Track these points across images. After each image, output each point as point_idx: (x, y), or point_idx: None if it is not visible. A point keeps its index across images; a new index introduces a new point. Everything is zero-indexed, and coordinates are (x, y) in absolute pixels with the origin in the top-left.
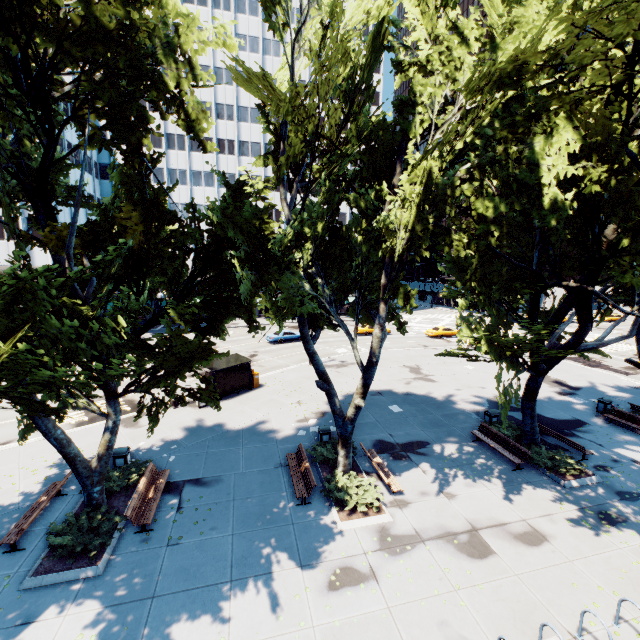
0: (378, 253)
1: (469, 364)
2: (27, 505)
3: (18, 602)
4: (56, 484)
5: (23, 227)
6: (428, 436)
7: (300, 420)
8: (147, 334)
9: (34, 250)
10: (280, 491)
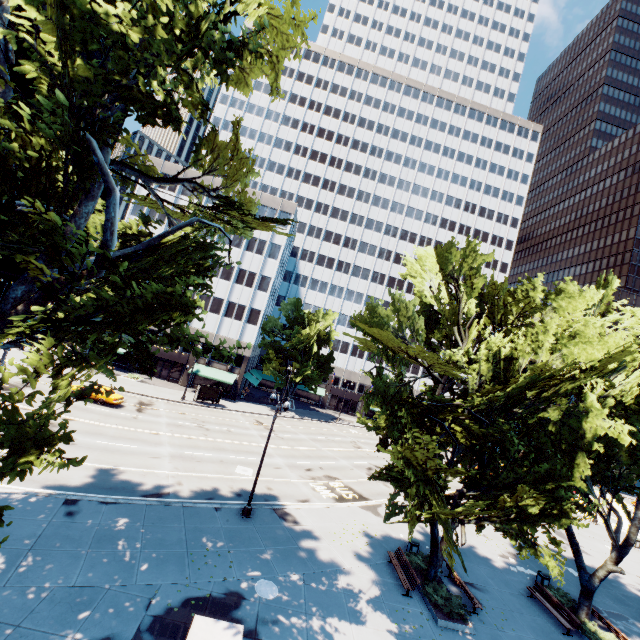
0: (639, 469)
1: (609, 545)
2: (378, 562)
3: (445, 633)
4: (391, 553)
5: (247, 313)
6: (623, 611)
7: (501, 555)
8: (292, 413)
9: (246, 330)
10: (540, 617)
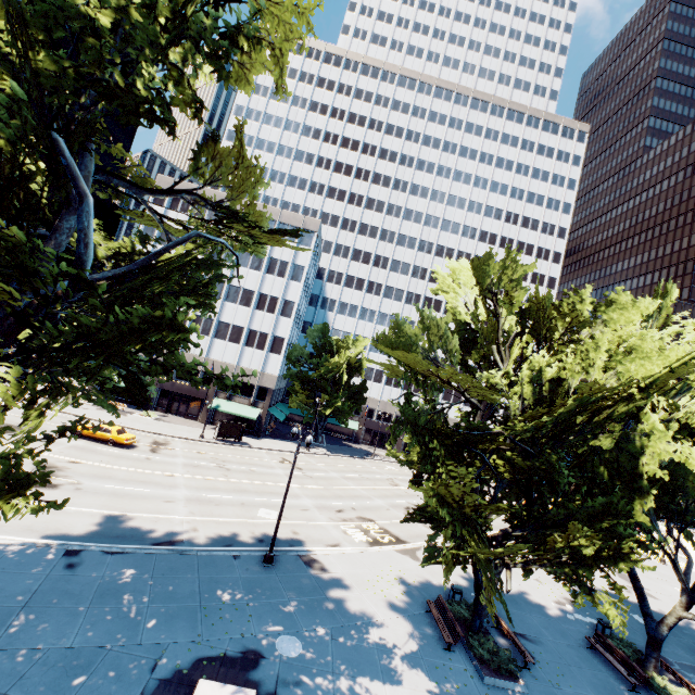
0: None
1: (679, 587)
2: (417, 613)
3: (492, 692)
4: (430, 602)
5: (269, 342)
6: None
7: (556, 601)
8: (322, 449)
9: (269, 360)
10: (602, 671)
